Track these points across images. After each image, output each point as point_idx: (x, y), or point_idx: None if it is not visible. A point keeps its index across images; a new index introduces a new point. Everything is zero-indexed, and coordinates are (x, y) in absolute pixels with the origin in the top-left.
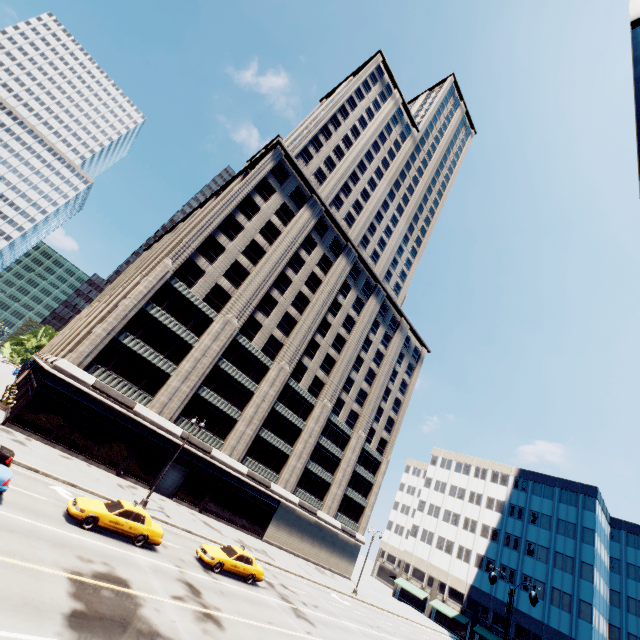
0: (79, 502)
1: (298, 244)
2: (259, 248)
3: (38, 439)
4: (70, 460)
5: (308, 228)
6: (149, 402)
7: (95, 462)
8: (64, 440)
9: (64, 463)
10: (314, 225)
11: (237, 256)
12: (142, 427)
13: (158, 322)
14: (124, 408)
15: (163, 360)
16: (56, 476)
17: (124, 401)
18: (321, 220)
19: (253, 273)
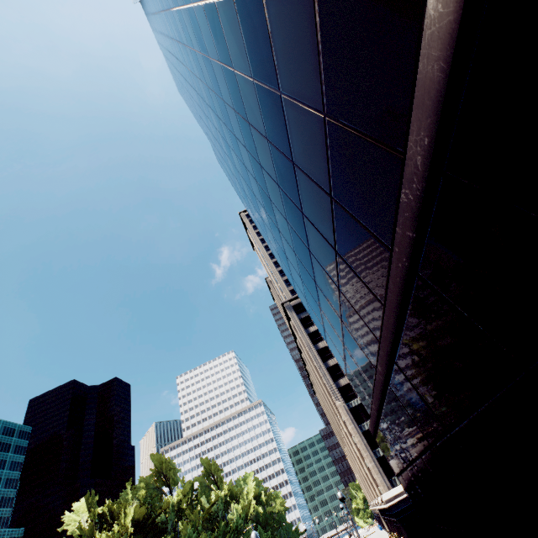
0: None
1: None
2: None
3: None
4: None
5: None
6: None
7: None
8: None
9: None
10: None
11: None
12: None
13: None
14: None
15: None
16: None
17: None
18: None
19: None
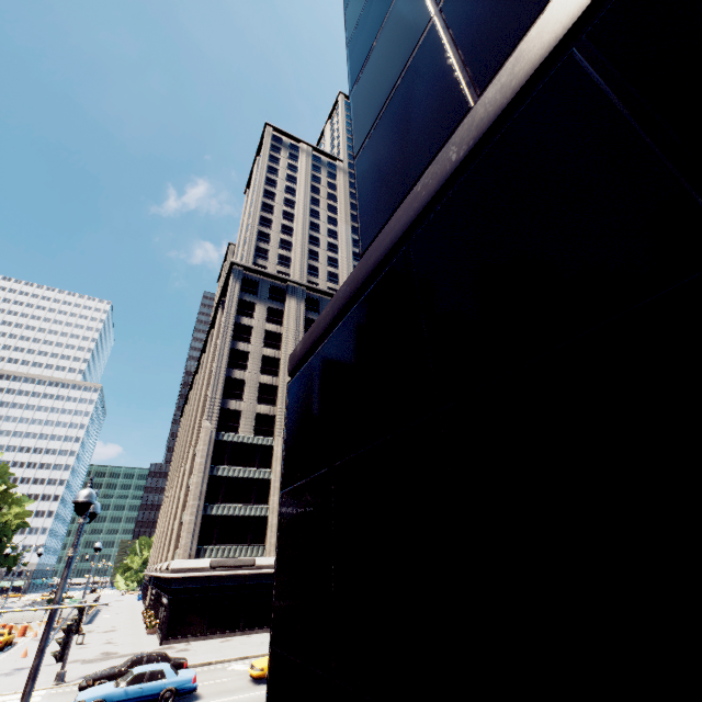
0: (256, 665)
1: (302, 333)
2: (272, 359)
3: (195, 640)
4: (231, 641)
5: (301, 313)
6: (264, 551)
7: (252, 630)
8: (216, 627)
9: (227, 646)
10: (305, 307)
11: (258, 379)
12: (271, 576)
13: (229, 478)
14: (247, 569)
15: (253, 507)
16: (227, 658)
17: (243, 563)
18: (308, 298)
19: (280, 384)
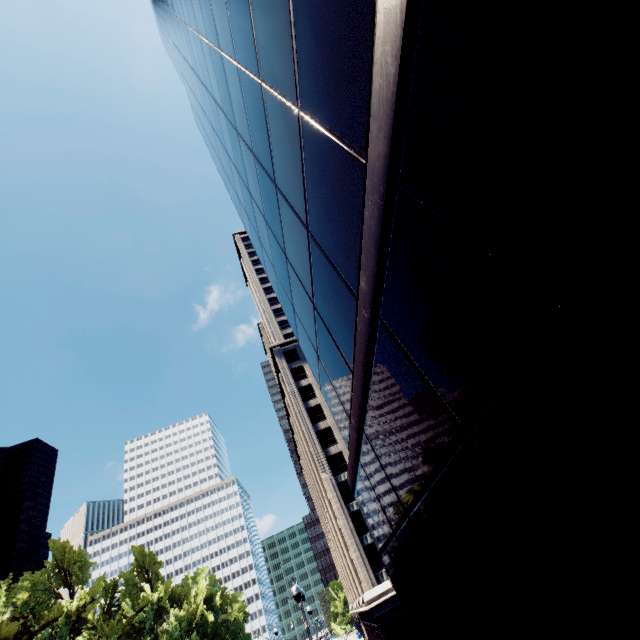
0: None
1: None
2: None
3: None
4: None
5: None
6: None
7: None
8: None
9: None
10: None
11: None
12: None
13: None
14: None
15: None
16: None
17: None
18: None
19: None
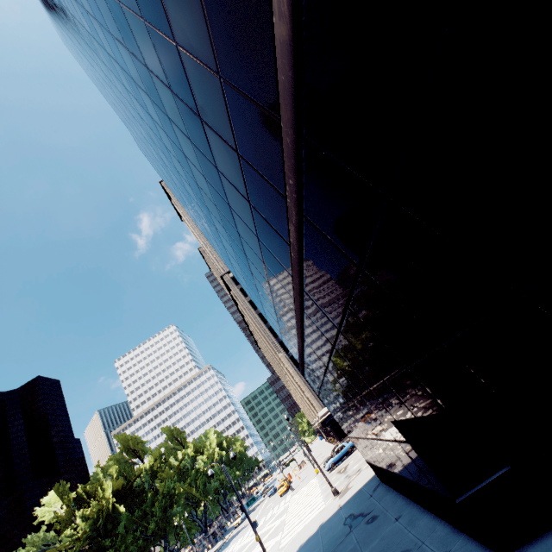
0: None
1: None
2: None
3: None
4: None
5: None
6: None
7: None
8: None
9: None
10: None
11: None
12: None
13: None
14: None
15: None
16: None
17: None
18: None
19: None
